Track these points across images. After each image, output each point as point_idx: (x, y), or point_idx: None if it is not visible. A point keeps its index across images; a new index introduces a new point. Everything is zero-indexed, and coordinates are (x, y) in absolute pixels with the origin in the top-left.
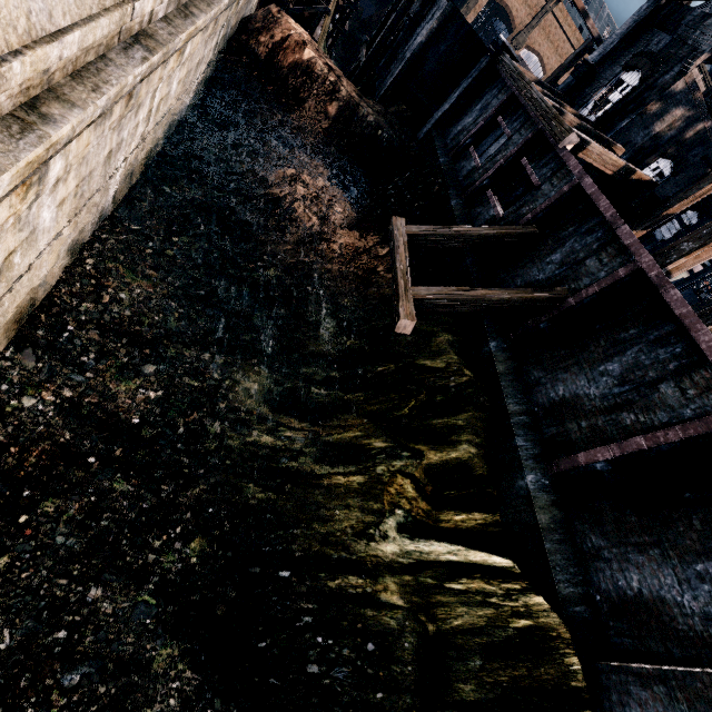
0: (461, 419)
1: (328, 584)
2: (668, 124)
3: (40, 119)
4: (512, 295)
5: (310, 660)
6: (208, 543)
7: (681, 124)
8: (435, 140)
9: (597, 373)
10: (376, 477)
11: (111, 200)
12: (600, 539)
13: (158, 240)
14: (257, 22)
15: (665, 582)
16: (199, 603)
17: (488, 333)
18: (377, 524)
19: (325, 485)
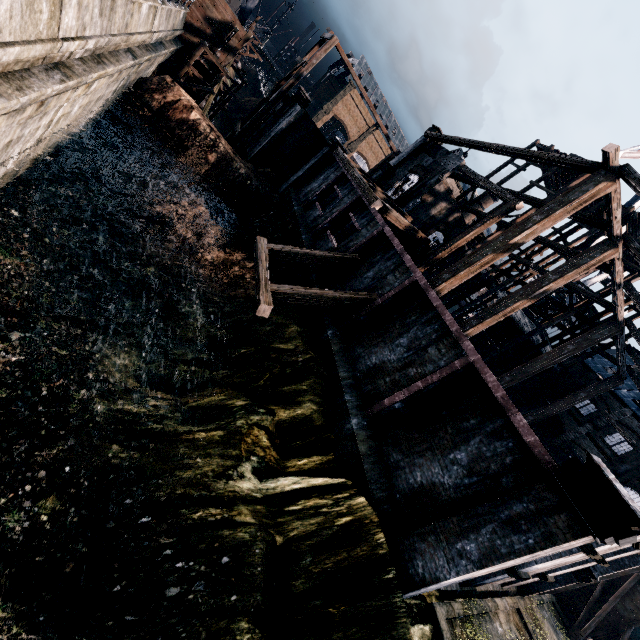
0: (306, 385)
1: (189, 519)
2: (438, 210)
3: None
4: (341, 295)
5: (168, 586)
6: (62, 501)
7: (445, 212)
8: (291, 195)
9: (395, 345)
10: (236, 429)
11: None
12: (398, 454)
13: (37, 227)
14: (153, 84)
15: (435, 471)
16: (44, 564)
17: (327, 324)
18: (236, 466)
19: (190, 439)
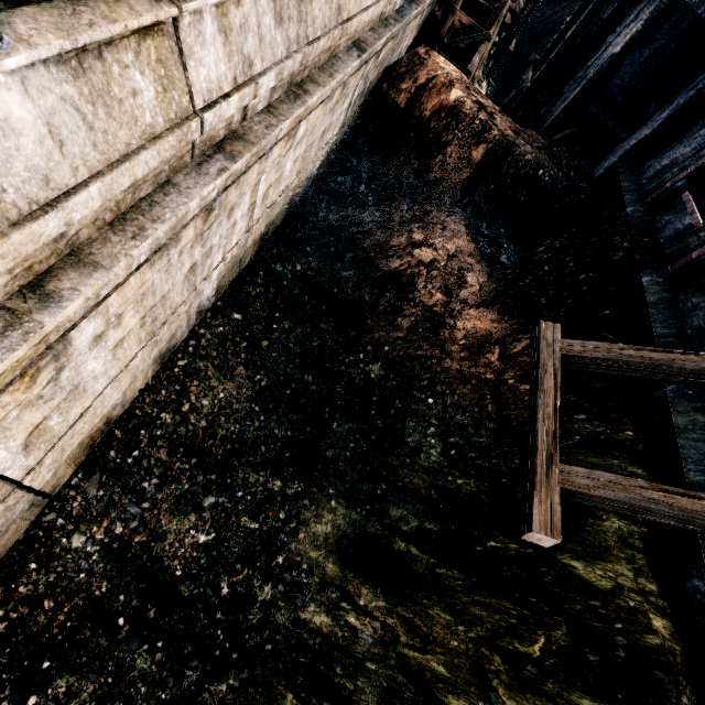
0: None
1: None
2: None
3: (40, 302)
4: None
5: None
6: None
7: None
8: (621, 179)
9: None
10: None
11: (211, 295)
12: None
13: (254, 330)
14: (400, 70)
15: None
16: None
17: (704, 551)
18: None
19: None
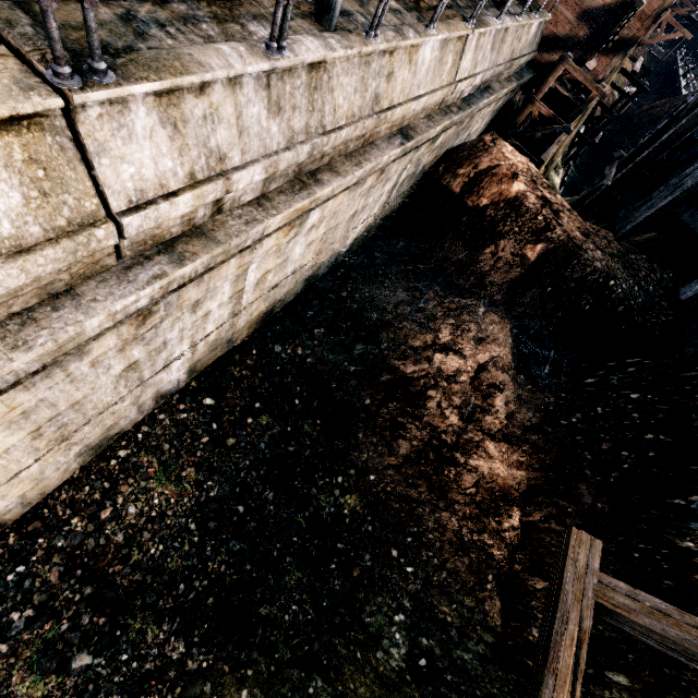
0: None
1: None
2: None
3: None
4: None
5: None
6: None
7: None
8: None
9: None
10: None
11: (180, 377)
12: None
13: (224, 422)
14: (460, 155)
15: None
16: None
17: None
18: None
19: None
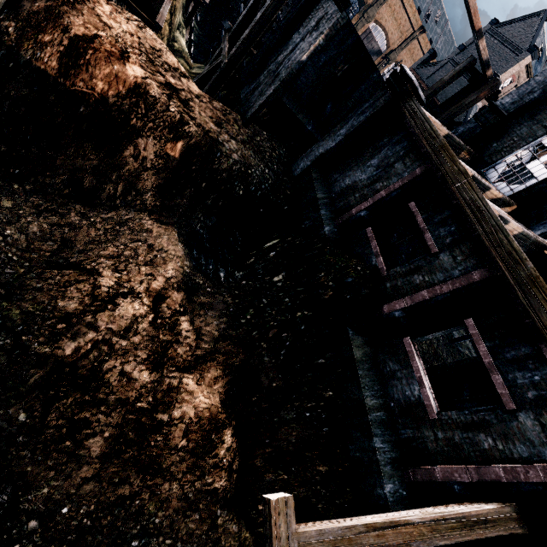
0: None
1: None
2: None
3: None
4: None
5: None
6: None
7: None
8: (316, 188)
9: None
10: None
11: None
12: None
13: None
14: (35, 10)
15: None
16: None
17: None
18: None
19: None
